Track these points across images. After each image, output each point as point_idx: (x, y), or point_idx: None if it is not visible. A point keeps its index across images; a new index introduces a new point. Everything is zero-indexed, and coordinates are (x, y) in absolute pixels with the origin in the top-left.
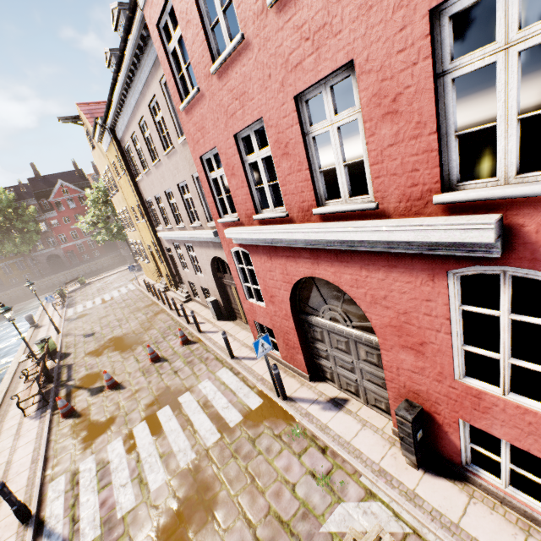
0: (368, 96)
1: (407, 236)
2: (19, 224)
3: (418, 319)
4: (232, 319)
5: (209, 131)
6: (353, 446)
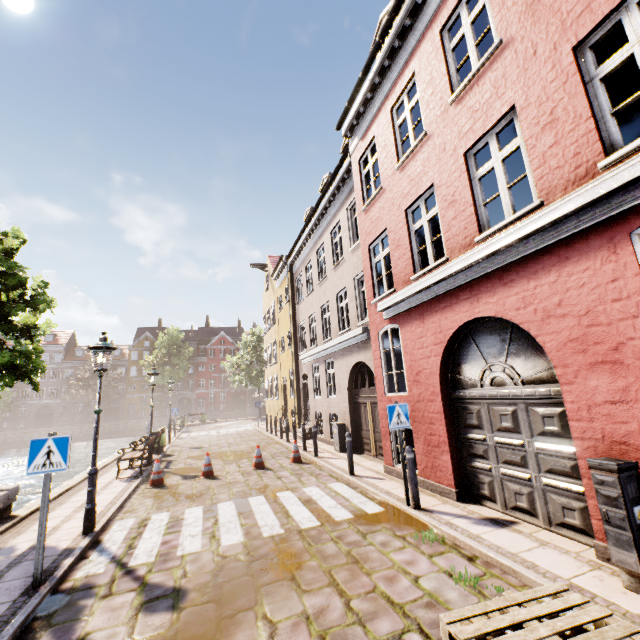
0: (527, 122)
1: (573, 204)
2: (175, 359)
3: (605, 313)
4: (358, 453)
5: (382, 218)
6: (522, 558)
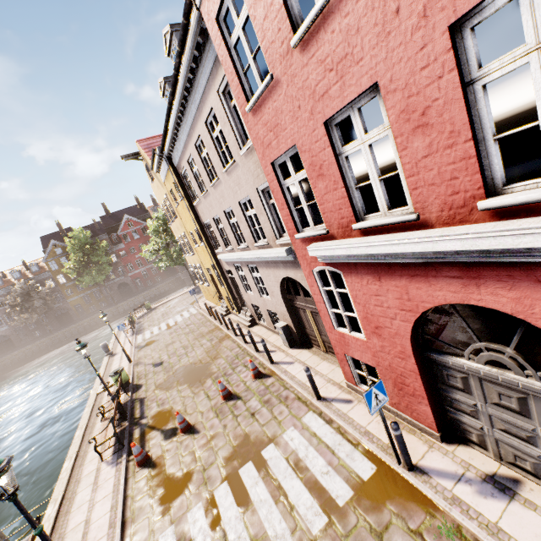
0: None
1: None
2: (94, 258)
3: None
4: (307, 346)
5: (285, 127)
6: None
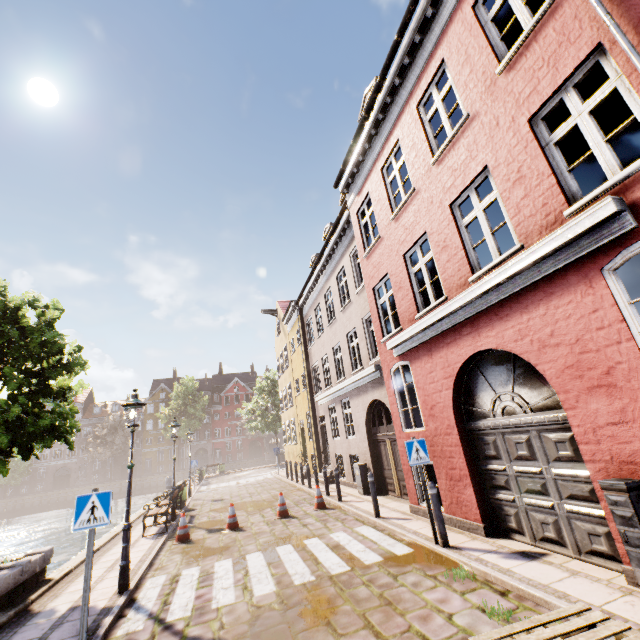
0: (500, 178)
1: (548, 247)
2: (191, 409)
3: (592, 341)
4: (382, 494)
5: (383, 263)
6: (553, 588)
